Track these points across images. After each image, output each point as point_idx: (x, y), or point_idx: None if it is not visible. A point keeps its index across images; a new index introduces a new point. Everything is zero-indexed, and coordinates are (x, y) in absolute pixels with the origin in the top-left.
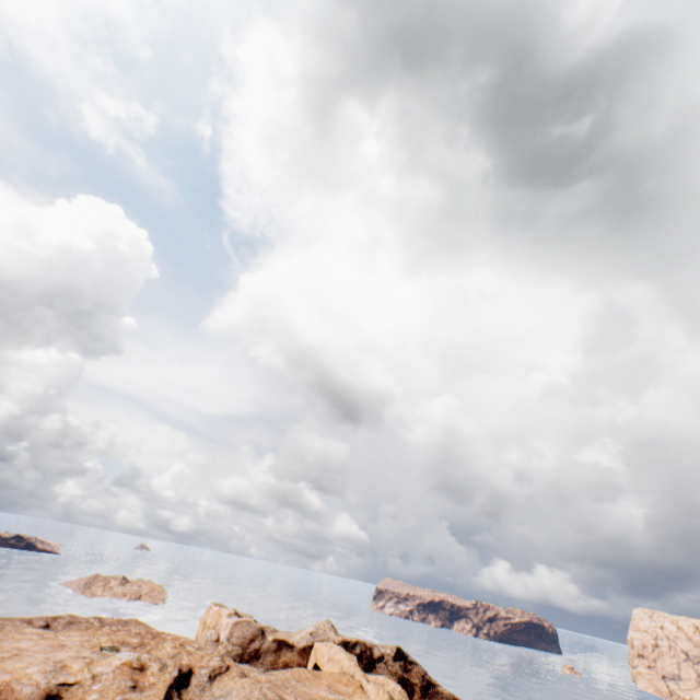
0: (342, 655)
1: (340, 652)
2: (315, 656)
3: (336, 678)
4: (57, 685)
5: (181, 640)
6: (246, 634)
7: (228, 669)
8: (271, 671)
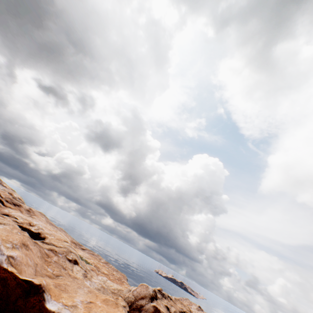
0: None
1: None
2: None
3: None
4: (14, 216)
5: None
6: (141, 293)
7: (52, 245)
8: None
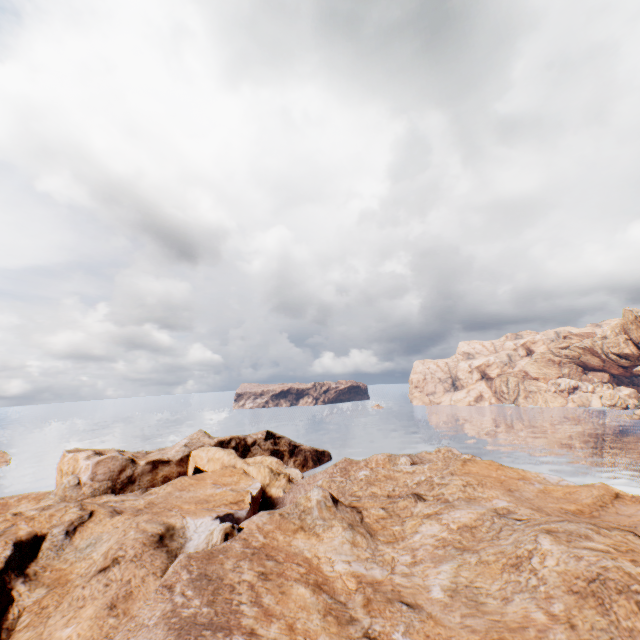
0: (221, 454)
1: (219, 452)
2: (194, 462)
3: (220, 474)
4: None
5: (30, 498)
6: (114, 469)
7: (92, 516)
8: (151, 489)
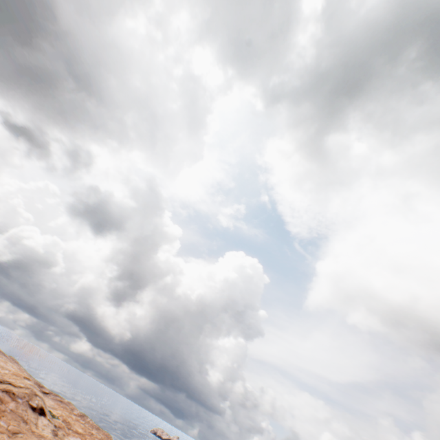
0: None
1: None
2: None
3: None
4: None
5: None
6: None
7: (7, 383)
8: None
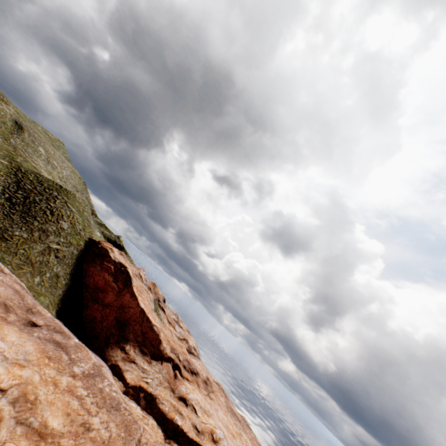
0: None
1: None
2: None
3: None
4: (192, 404)
5: None
6: None
7: None
8: None
